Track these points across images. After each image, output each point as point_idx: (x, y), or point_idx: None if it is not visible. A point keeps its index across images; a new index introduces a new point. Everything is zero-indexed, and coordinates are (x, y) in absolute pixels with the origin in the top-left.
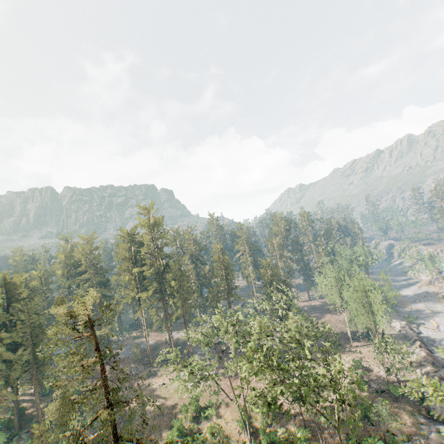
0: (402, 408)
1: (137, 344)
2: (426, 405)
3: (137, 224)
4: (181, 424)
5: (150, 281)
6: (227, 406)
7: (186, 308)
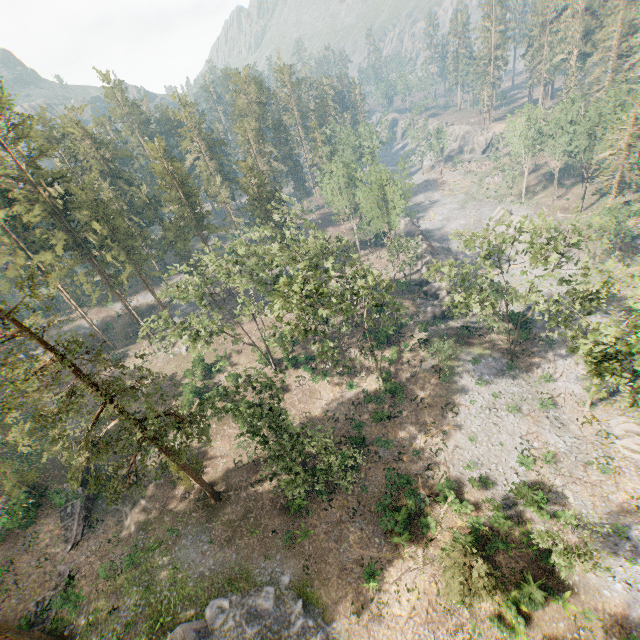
0: (406, 298)
1: (73, 331)
2: (425, 289)
3: None
4: (194, 387)
5: (46, 231)
6: (239, 353)
7: (138, 261)
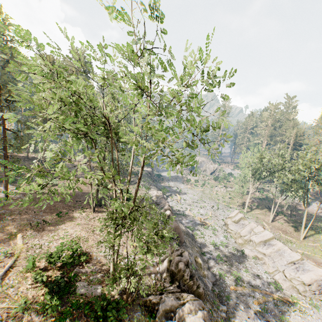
0: None
1: None
2: None
3: None
4: None
5: None
6: None
7: None
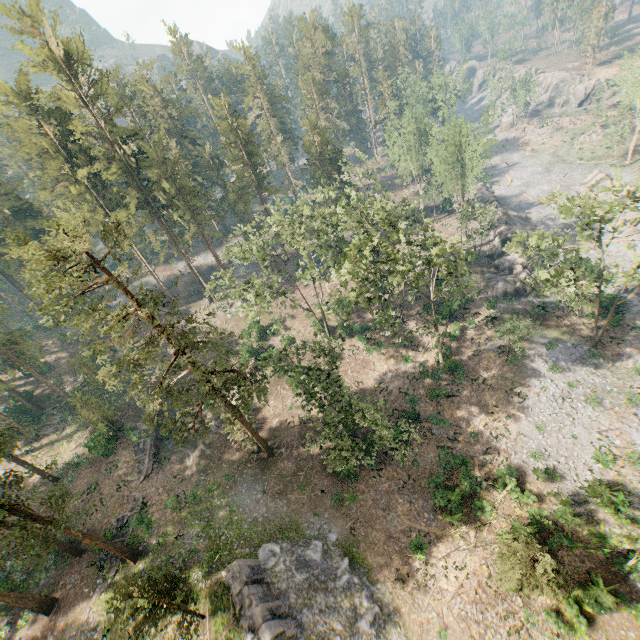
0: (473, 272)
1: (143, 287)
2: (496, 263)
3: (25, 63)
4: (250, 347)
5: (121, 189)
6: (293, 318)
7: (202, 221)
